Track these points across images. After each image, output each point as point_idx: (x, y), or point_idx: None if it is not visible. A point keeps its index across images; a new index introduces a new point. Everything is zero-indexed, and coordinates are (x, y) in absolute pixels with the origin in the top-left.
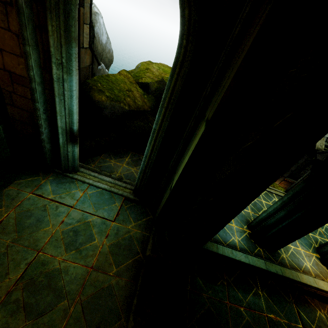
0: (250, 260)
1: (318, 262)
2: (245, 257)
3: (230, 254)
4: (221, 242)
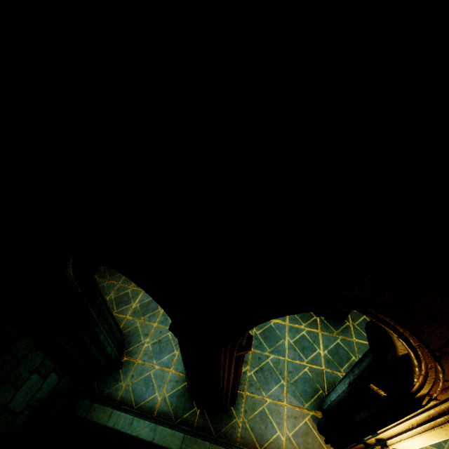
0: (158, 434)
1: (310, 429)
2: (152, 429)
3: (125, 427)
4: (131, 403)
